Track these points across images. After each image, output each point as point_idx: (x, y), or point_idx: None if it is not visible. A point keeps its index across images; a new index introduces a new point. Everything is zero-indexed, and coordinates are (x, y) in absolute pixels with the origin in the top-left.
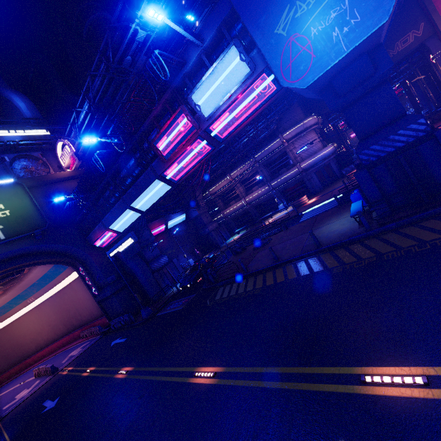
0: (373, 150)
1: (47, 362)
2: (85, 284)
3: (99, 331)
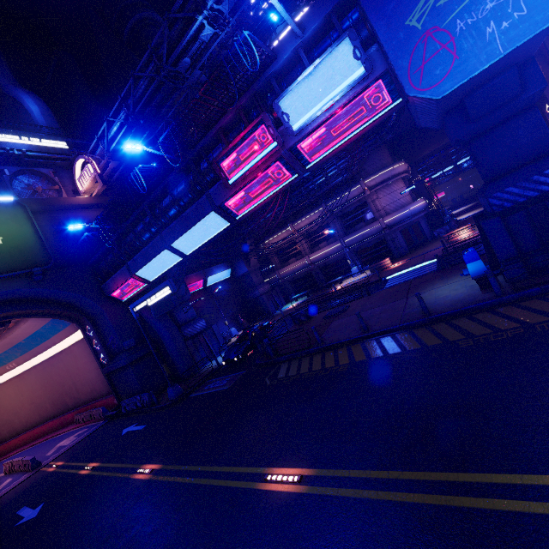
0: (508, 193)
1: (24, 453)
2: (91, 348)
3: (103, 414)
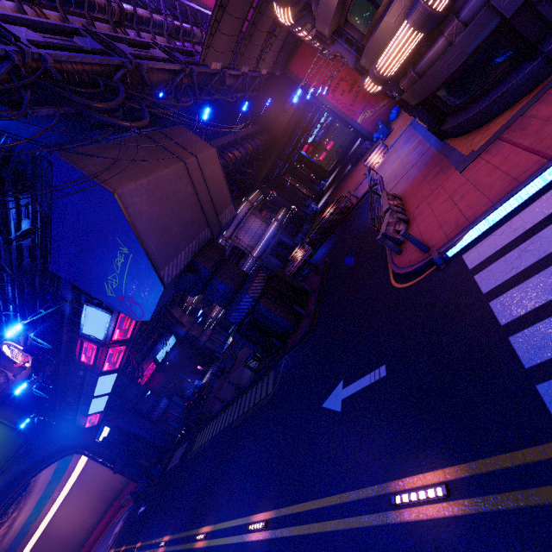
0: (235, 316)
1: (100, 544)
2: (97, 462)
3: (132, 497)
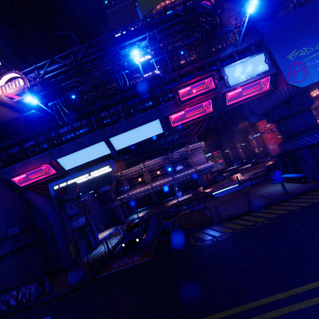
0: (306, 140)
1: None
2: None
3: None
